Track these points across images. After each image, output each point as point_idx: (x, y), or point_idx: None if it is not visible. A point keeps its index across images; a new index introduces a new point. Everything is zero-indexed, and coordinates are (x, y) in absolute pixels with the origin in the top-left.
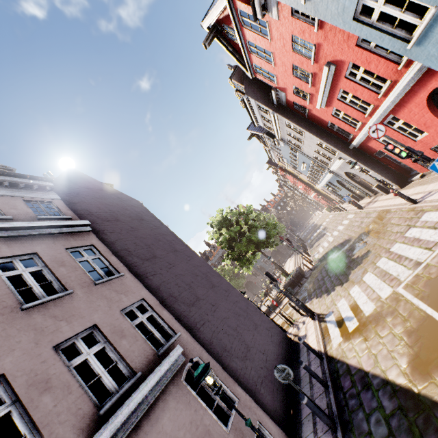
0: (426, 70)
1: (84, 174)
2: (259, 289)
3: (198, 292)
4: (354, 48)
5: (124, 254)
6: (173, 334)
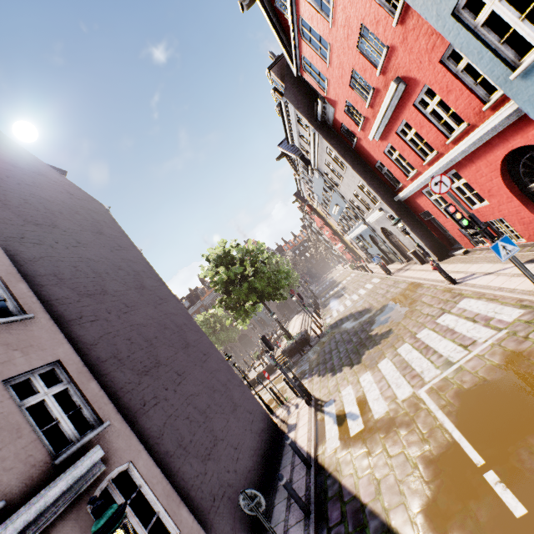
0: (516, 119)
1: (16, 144)
2: (254, 346)
3: (162, 353)
4: (437, 66)
5: (48, 282)
6: (97, 422)
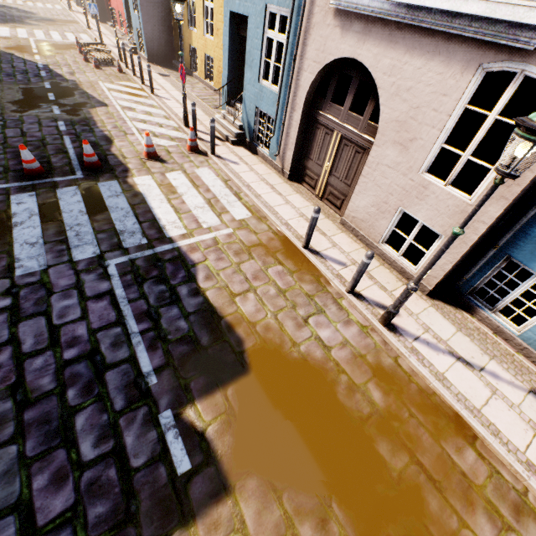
0: None
1: None
2: None
3: None
4: None
5: None
6: None
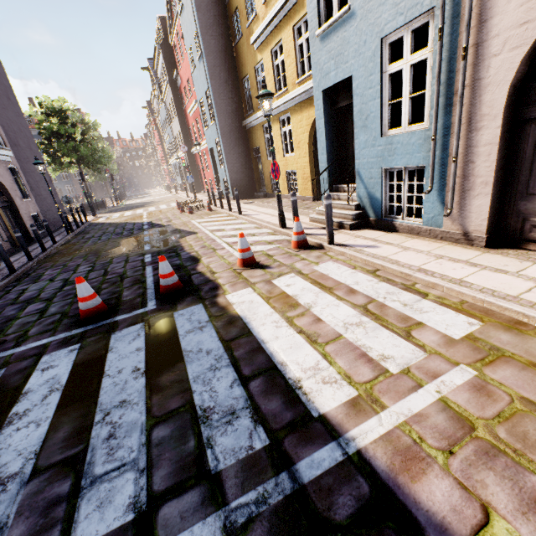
0: None
1: None
2: None
3: (21, 142)
4: None
5: None
6: (5, 146)
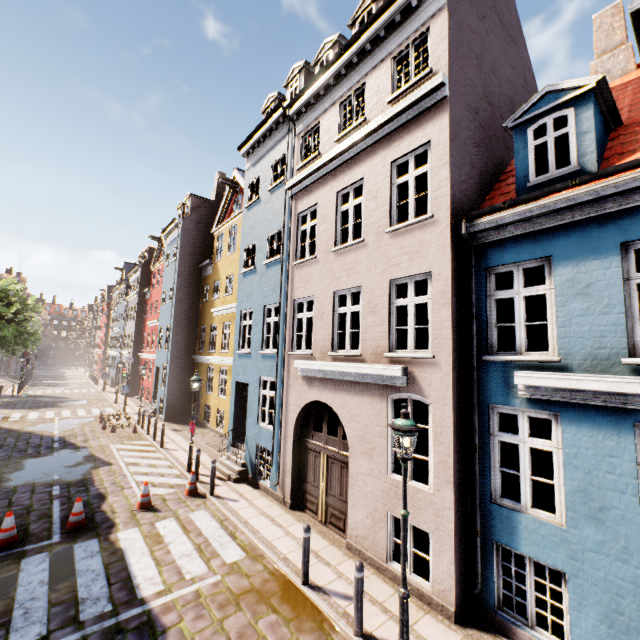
0: None
1: None
2: None
3: None
4: None
5: None
6: None
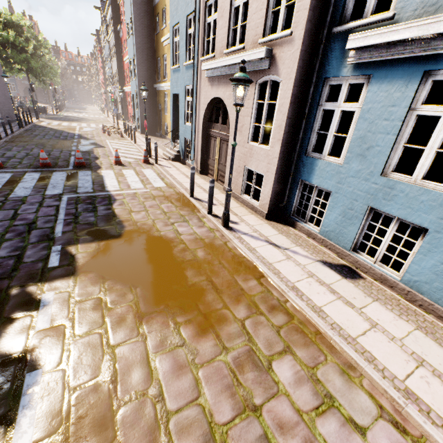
0: None
1: None
2: None
3: None
4: None
5: None
6: None
